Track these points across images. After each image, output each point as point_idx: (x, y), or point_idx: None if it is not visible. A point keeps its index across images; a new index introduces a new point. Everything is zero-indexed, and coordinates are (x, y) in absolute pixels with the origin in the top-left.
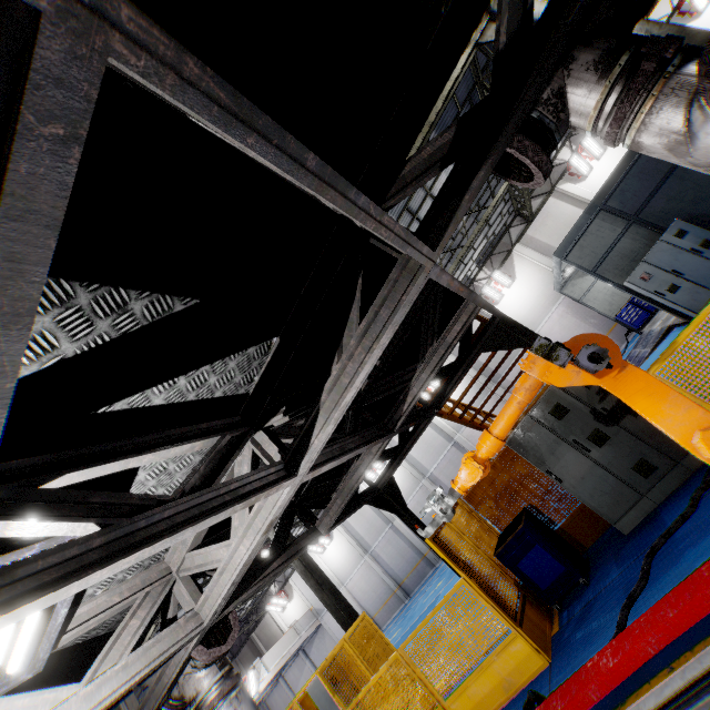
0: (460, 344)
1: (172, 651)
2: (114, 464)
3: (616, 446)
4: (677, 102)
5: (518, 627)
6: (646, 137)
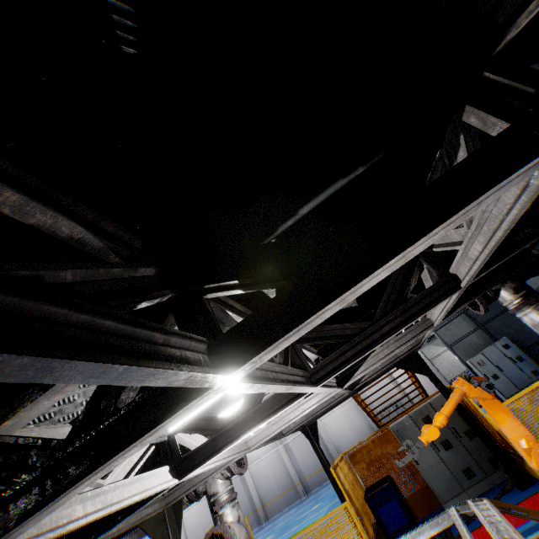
0: None
1: (242, 453)
2: (306, 351)
3: (455, 453)
4: (537, 313)
5: None
6: (524, 318)
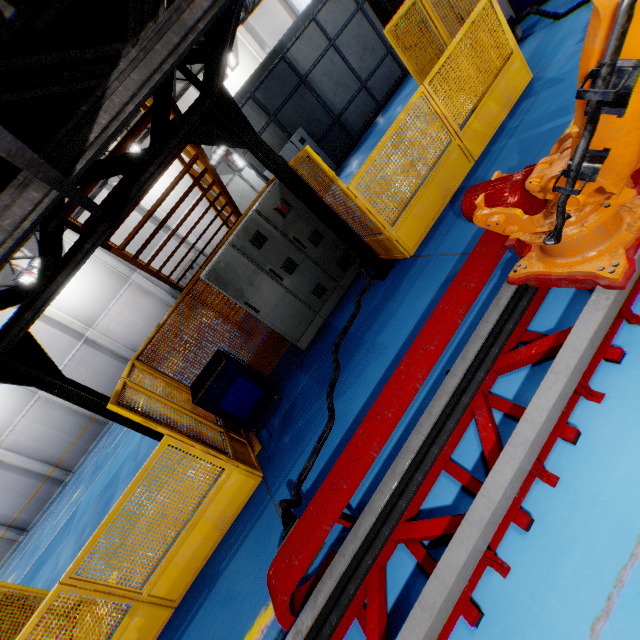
0: (154, 124)
1: None
2: None
3: (302, 273)
4: None
5: (233, 460)
6: None
